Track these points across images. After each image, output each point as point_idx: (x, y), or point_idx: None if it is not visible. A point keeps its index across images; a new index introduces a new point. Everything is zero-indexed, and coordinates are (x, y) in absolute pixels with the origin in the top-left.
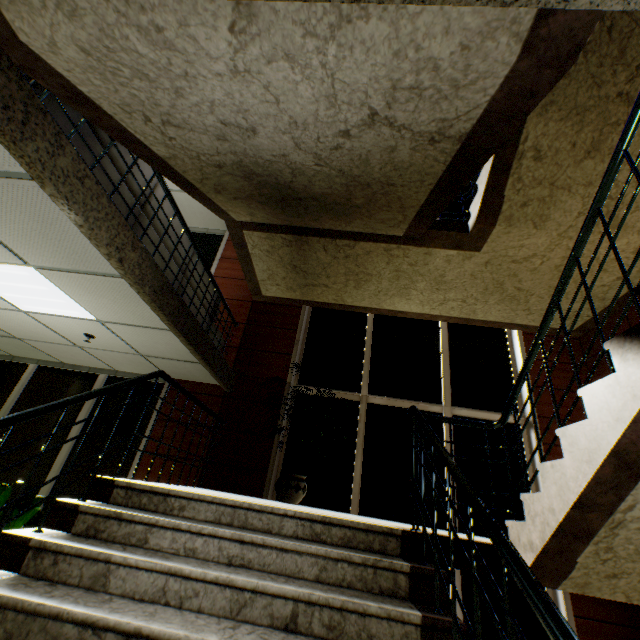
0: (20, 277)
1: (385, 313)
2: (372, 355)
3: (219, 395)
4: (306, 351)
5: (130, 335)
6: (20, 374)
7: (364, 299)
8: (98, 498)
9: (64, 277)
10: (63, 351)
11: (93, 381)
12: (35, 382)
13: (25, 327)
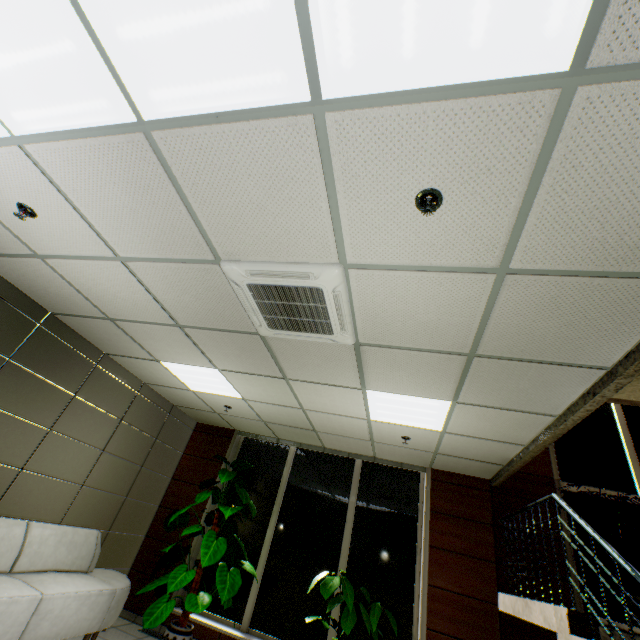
0: (422, 405)
1: (639, 405)
2: (634, 451)
3: (485, 489)
4: (555, 443)
5: (455, 441)
6: (283, 455)
7: (622, 392)
8: (586, 635)
9: (474, 409)
10: (344, 441)
11: (349, 465)
12: (298, 463)
13: (342, 426)
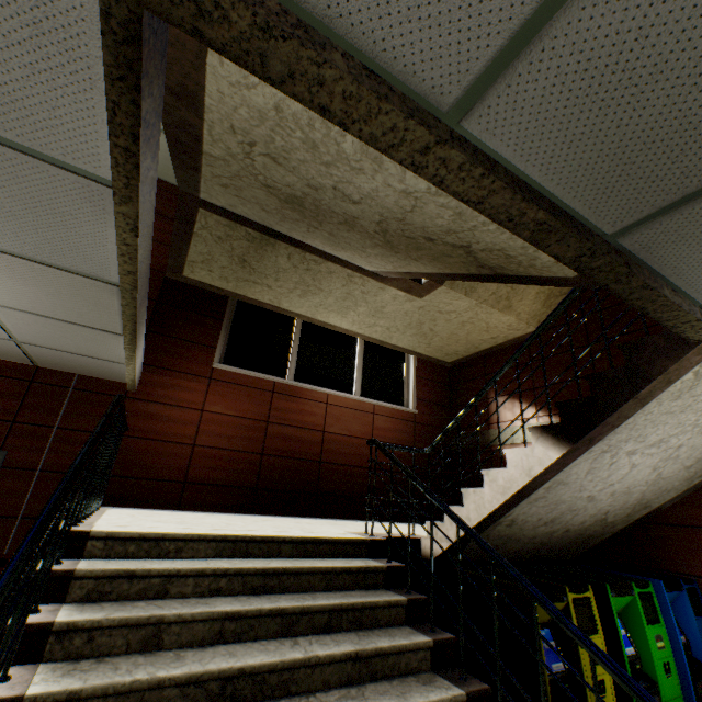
0: None
1: None
2: None
3: None
4: None
5: None
6: None
7: None
8: None
9: None
10: None
11: None
12: None
13: None
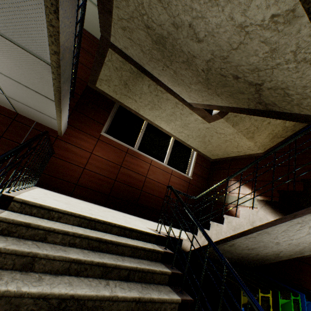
0: None
1: None
2: None
3: None
4: None
5: None
6: None
7: None
8: None
9: None
10: None
11: None
12: None
13: None
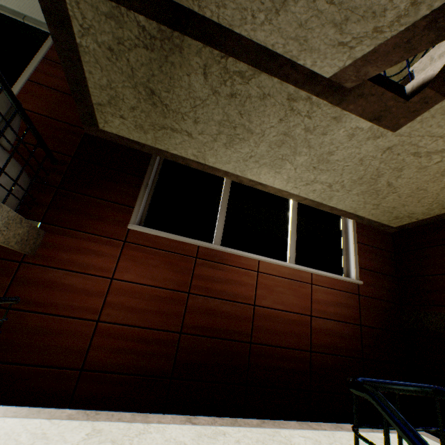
0: None
1: None
2: None
3: None
4: None
5: None
6: None
7: None
8: None
9: None
10: None
11: None
12: None
13: None
